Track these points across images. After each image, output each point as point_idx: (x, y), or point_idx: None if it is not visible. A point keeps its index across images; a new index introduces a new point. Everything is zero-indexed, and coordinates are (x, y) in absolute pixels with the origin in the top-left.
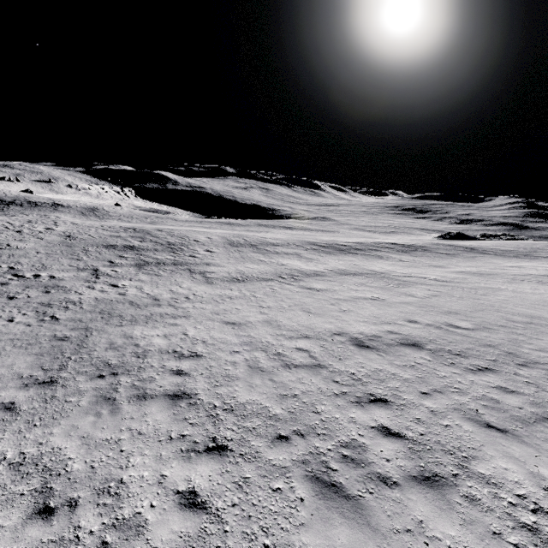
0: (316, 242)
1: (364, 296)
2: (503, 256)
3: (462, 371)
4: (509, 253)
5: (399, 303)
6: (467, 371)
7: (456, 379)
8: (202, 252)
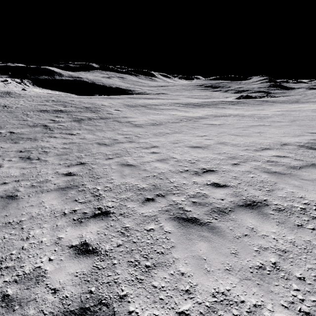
0: (179, 103)
1: (254, 125)
2: (286, 103)
3: None
4: (287, 101)
5: (283, 125)
6: None
7: None
8: (113, 111)
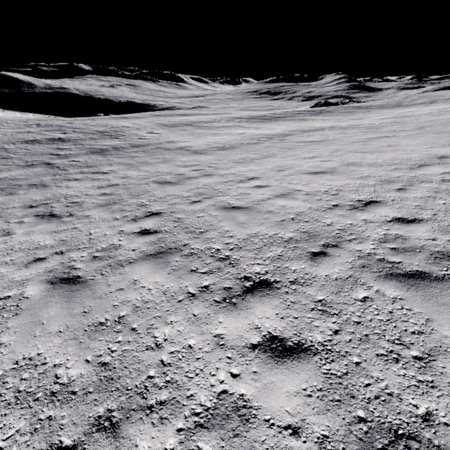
0: (238, 117)
1: (371, 137)
2: (386, 108)
3: None
4: (386, 106)
5: (413, 135)
6: None
7: None
8: (146, 134)
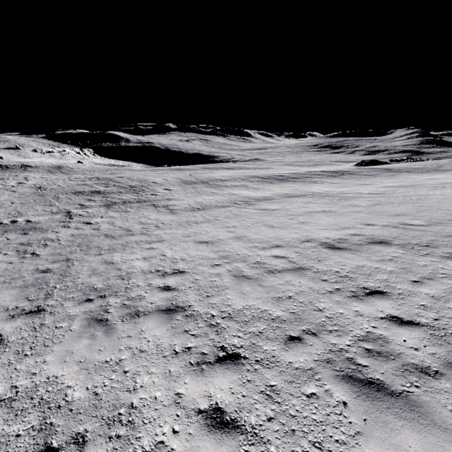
0: (257, 176)
1: (315, 210)
2: (417, 172)
3: (439, 258)
4: (421, 169)
5: (349, 212)
6: (444, 258)
7: (438, 266)
8: (161, 190)
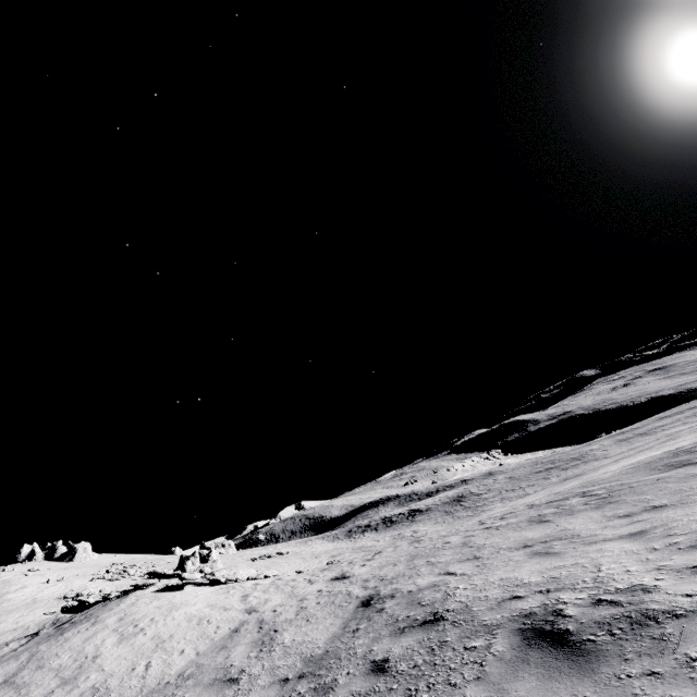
0: None
1: None
2: None
3: None
4: None
5: None
6: None
7: None
8: (599, 452)
